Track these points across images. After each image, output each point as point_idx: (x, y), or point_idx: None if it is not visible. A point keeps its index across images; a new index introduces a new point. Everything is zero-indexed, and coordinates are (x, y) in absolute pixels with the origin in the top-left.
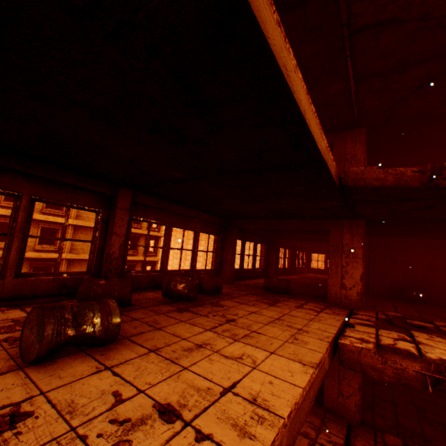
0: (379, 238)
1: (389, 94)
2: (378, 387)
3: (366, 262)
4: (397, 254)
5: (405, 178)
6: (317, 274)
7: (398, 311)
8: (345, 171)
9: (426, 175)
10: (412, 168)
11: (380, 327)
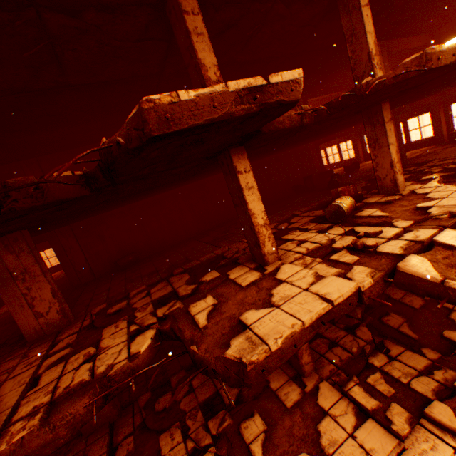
0: (81, 222)
1: None
2: None
3: (81, 250)
4: (104, 231)
5: None
6: (55, 274)
7: (110, 296)
8: None
9: None
10: None
11: (79, 347)
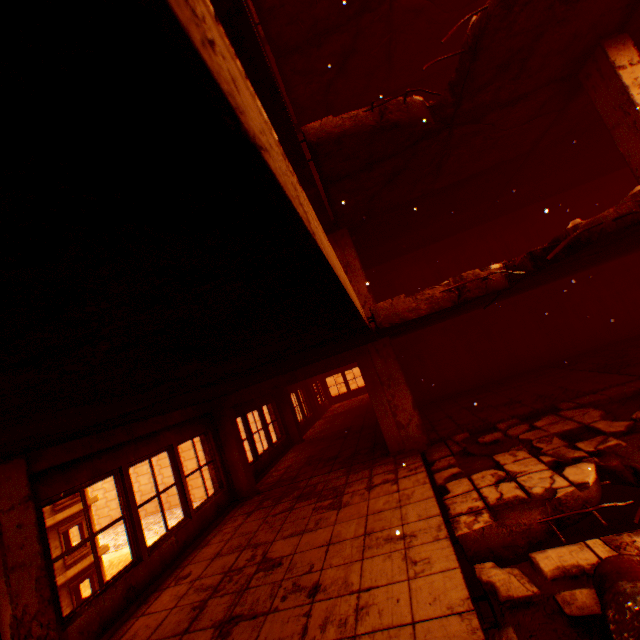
0: (371, 270)
1: (317, 78)
2: (431, 416)
3: None
4: (393, 279)
5: (361, 120)
6: None
7: None
8: (304, 130)
9: (377, 113)
10: (362, 110)
11: None
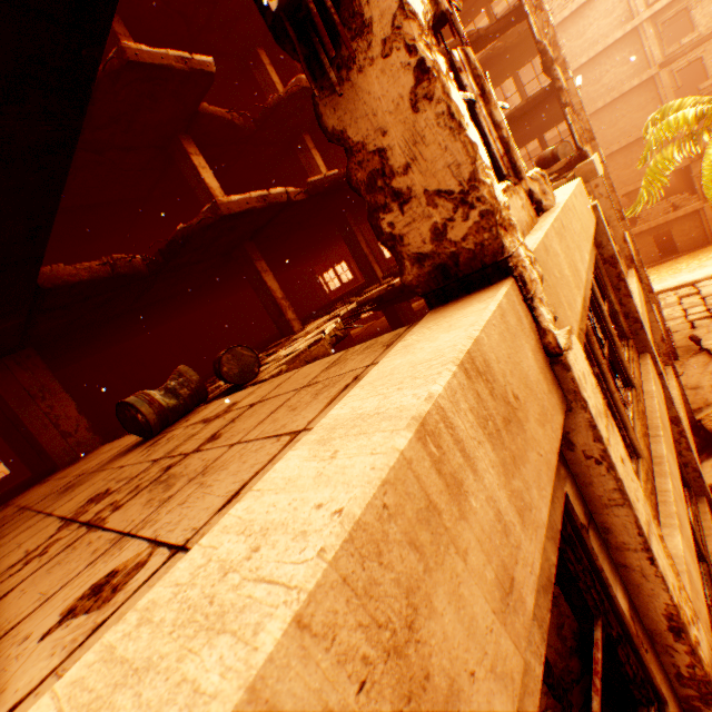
0: None
1: None
2: None
3: None
4: None
5: None
6: None
7: None
8: None
9: None
10: None
11: None
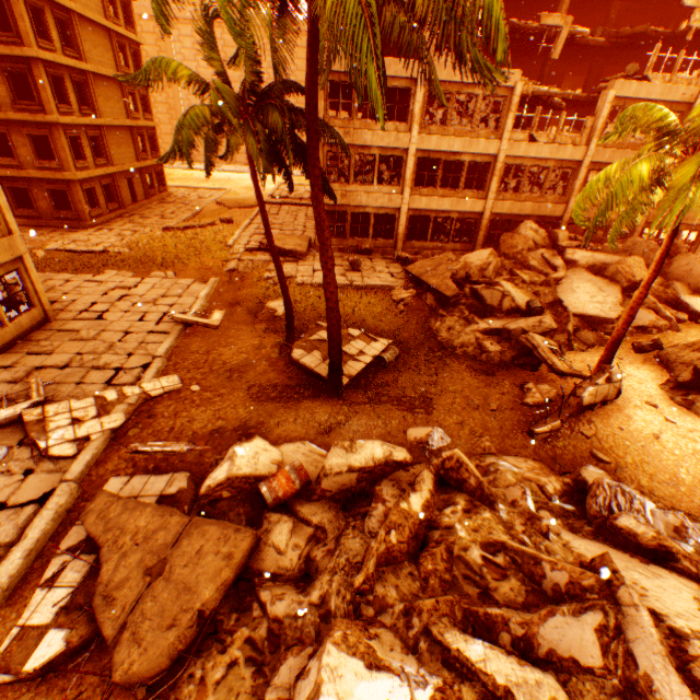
0: None
1: None
2: None
3: None
4: None
5: None
6: None
7: None
8: None
9: None
10: None
11: None
